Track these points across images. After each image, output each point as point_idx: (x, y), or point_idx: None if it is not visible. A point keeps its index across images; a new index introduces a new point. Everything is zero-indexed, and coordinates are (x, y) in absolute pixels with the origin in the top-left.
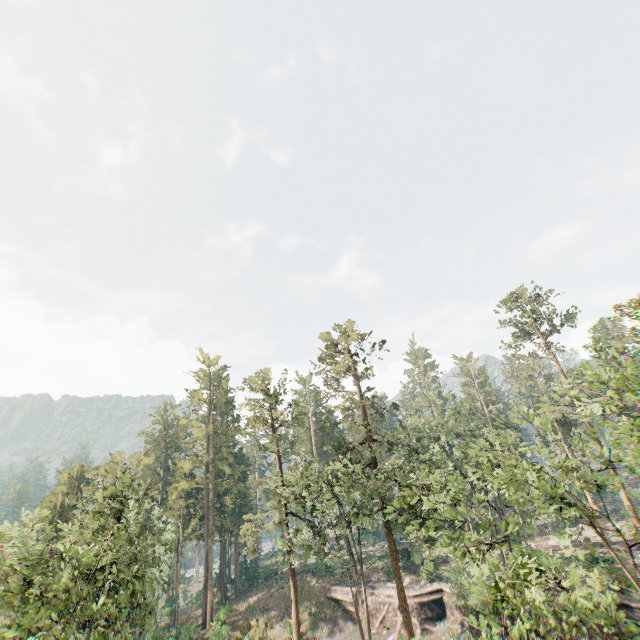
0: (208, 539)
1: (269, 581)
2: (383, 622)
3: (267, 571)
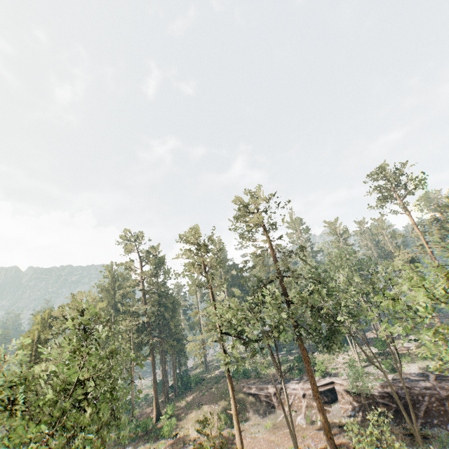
0: (154, 358)
1: (199, 385)
2: (291, 408)
3: (197, 378)
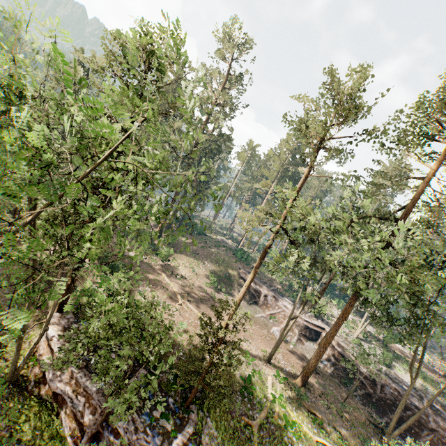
0: None
1: (199, 236)
2: (272, 315)
3: (202, 231)
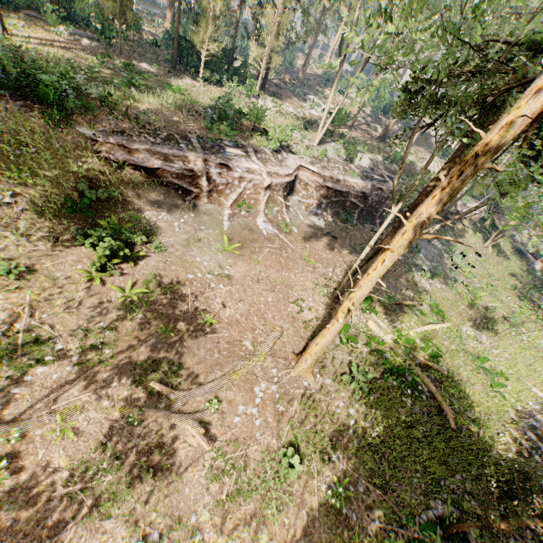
0: None
1: None
2: (237, 202)
3: None
